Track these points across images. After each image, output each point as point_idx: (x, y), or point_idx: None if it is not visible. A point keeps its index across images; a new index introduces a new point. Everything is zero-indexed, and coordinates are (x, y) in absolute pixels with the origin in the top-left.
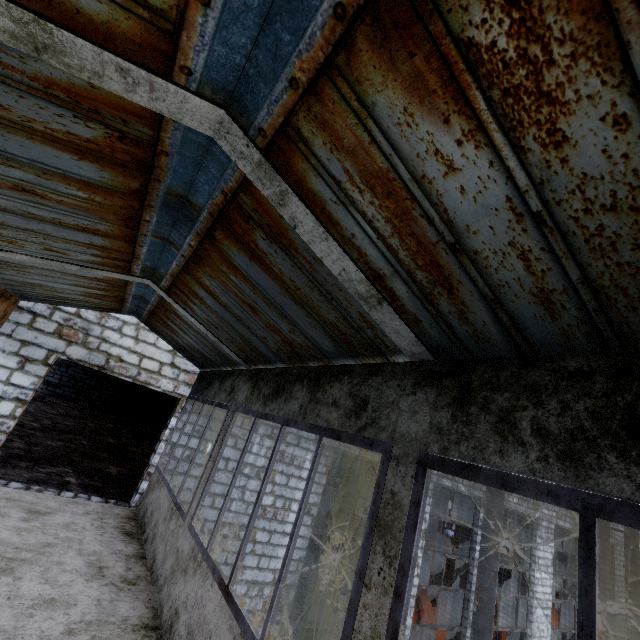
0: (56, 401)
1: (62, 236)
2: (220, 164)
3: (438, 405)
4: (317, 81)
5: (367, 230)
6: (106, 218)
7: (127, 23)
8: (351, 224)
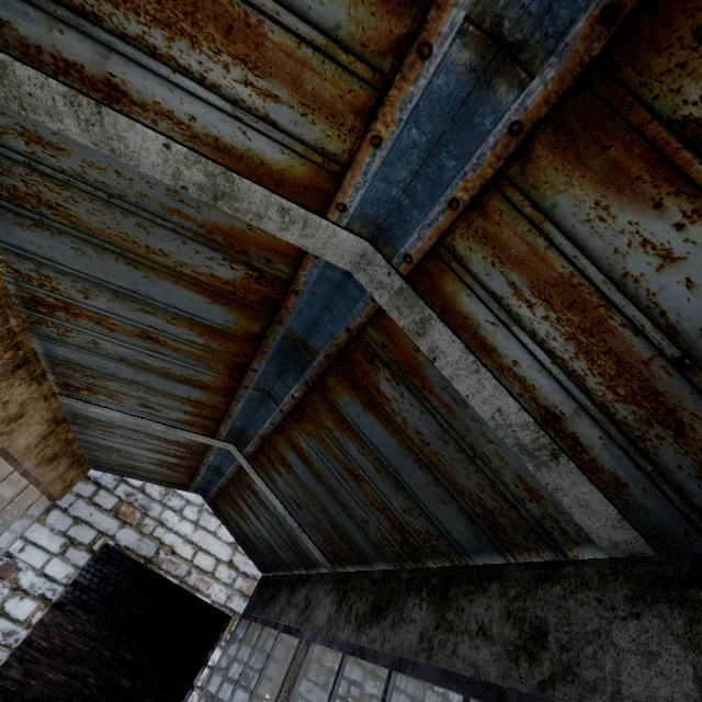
0: (77, 611)
1: (163, 389)
2: (351, 299)
3: (699, 640)
4: (482, 196)
5: (537, 353)
6: (214, 367)
7: (300, 169)
8: (513, 348)
